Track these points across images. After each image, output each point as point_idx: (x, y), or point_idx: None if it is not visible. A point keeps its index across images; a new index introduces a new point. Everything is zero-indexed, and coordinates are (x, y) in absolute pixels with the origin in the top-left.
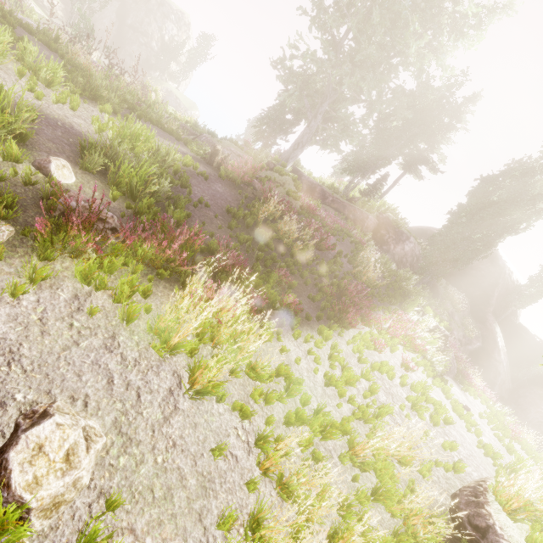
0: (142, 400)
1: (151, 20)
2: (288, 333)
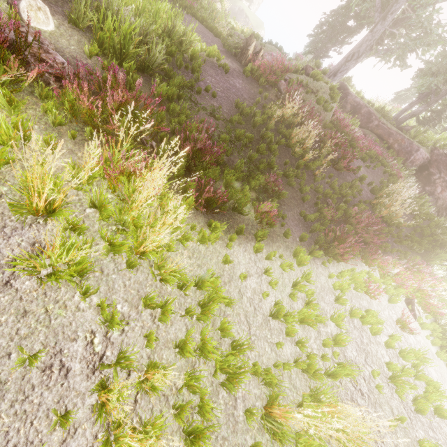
0: None
1: None
2: (249, 244)
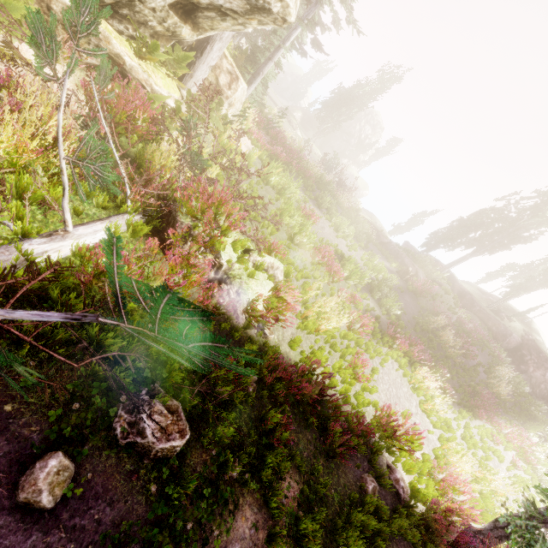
0: (411, 404)
1: (356, 125)
2: (445, 404)
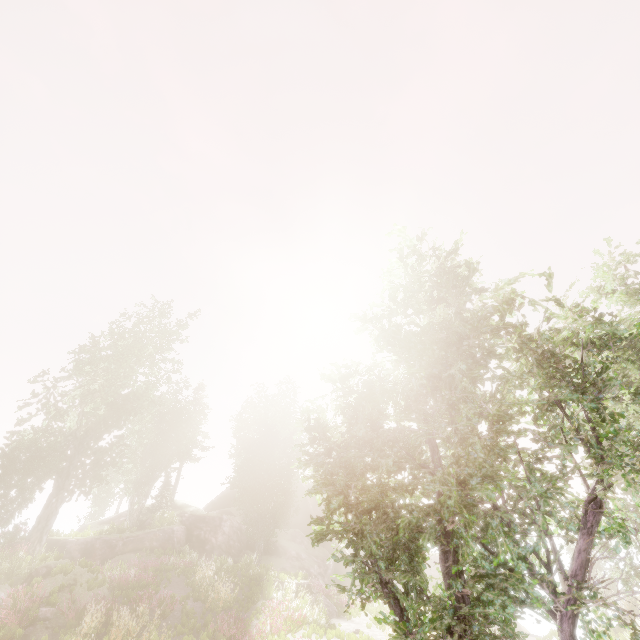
0: None
1: None
2: None
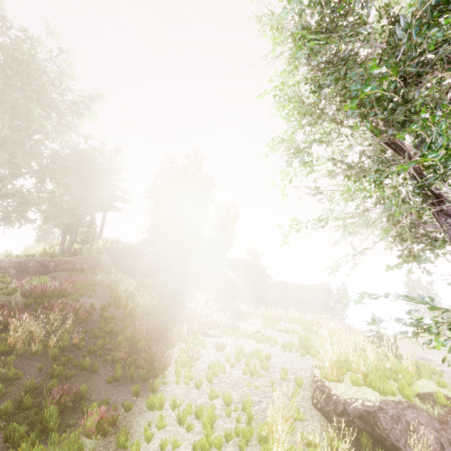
0: None
1: None
2: None
